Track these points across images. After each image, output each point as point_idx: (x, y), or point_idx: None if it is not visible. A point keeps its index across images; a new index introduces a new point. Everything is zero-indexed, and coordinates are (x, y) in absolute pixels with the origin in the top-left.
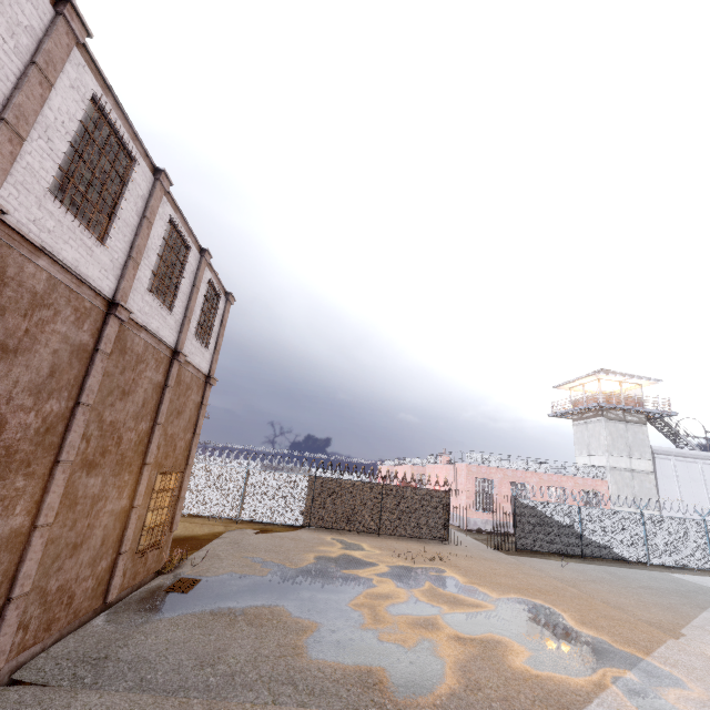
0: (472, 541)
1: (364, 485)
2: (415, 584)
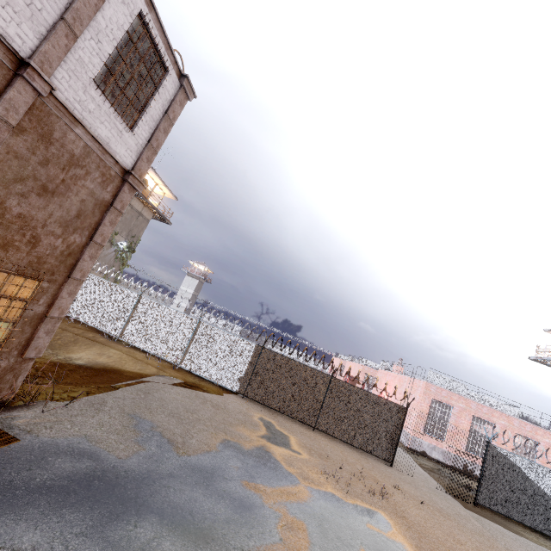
0: (418, 470)
1: (311, 371)
2: (342, 550)
